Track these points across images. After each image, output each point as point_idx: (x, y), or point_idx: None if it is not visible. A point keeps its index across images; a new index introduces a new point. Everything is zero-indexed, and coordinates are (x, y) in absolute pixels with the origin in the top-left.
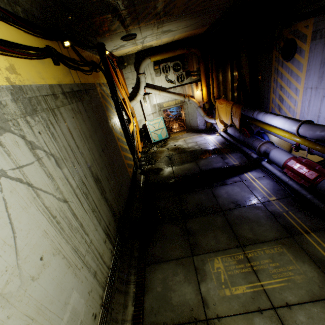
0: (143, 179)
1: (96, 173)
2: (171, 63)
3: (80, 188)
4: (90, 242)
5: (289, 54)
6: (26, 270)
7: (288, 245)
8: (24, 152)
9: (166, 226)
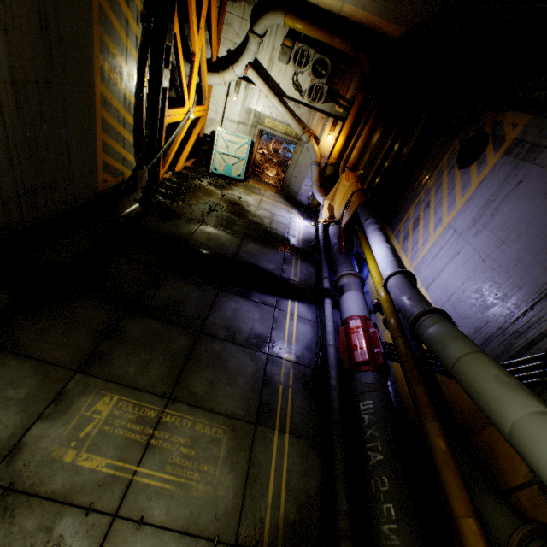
0: (135, 212)
1: None
2: (316, 53)
3: None
4: None
5: (468, 158)
6: None
7: (237, 434)
8: None
9: (88, 303)
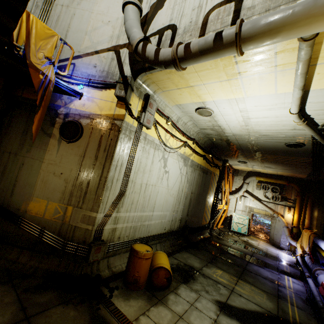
0: (208, 235)
1: (192, 197)
2: (271, 185)
3: (186, 194)
4: (177, 210)
5: None
6: (171, 191)
7: (269, 296)
8: (185, 172)
9: (204, 251)
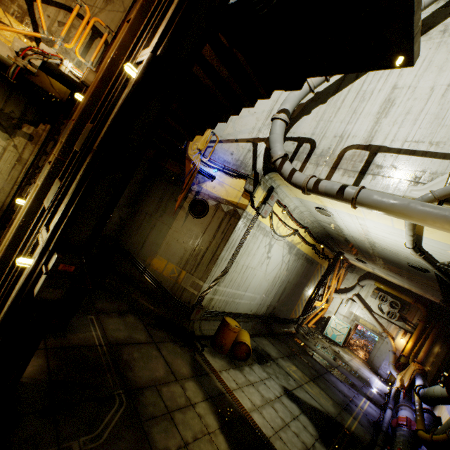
0: (293, 331)
1: (287, 286)
2: (391, 298)
3: (282, 282)
4: (268, 296)
5: None
6: (267, 277)
7: (335, 404)
8: (287, 260)
9: (285, 345)
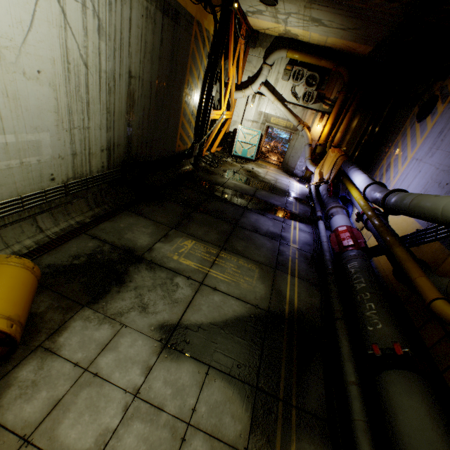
0: (190, 169)
1: (134, 89)
2: (308, 71)
3: (108, 78)
4: (87, 127)
5: (424, 113)
6: (23, 61)
7: (264, 270)
8: None
9: (173, 203)
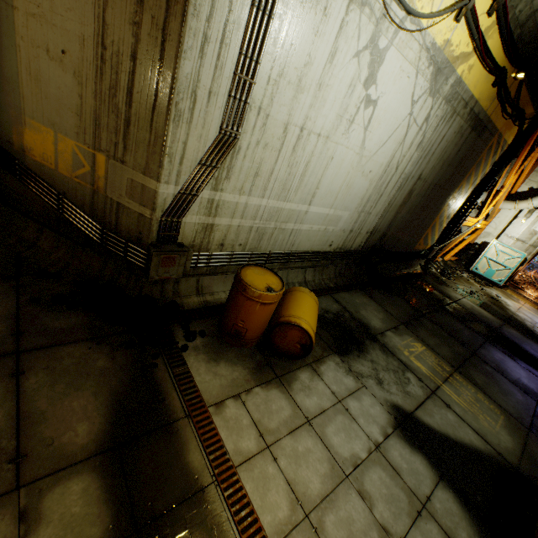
0: (418, 271)
1: (415, 189)
2: None
3: (404, 178)
4: (370, 213)
5: None
6: (367, 164)
7: (512, 422)
8: (423, 116)
9: (401, 299)
